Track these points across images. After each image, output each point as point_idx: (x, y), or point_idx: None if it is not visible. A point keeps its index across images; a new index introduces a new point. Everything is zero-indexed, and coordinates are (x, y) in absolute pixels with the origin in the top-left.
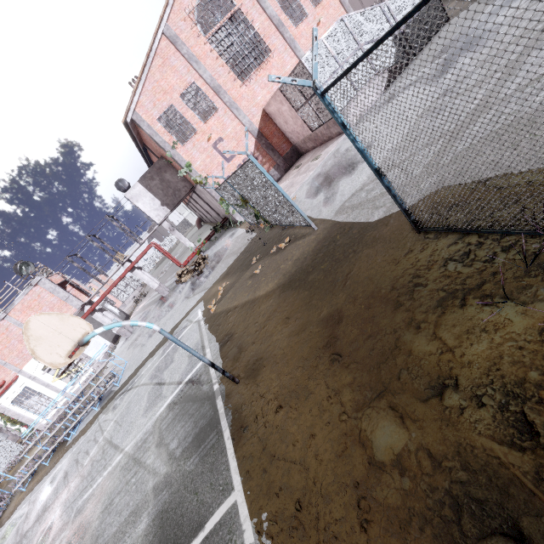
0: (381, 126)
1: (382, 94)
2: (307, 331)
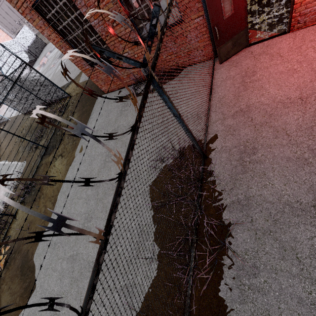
0: (0, 99)
1: (30, 71)
2: (9, 139)
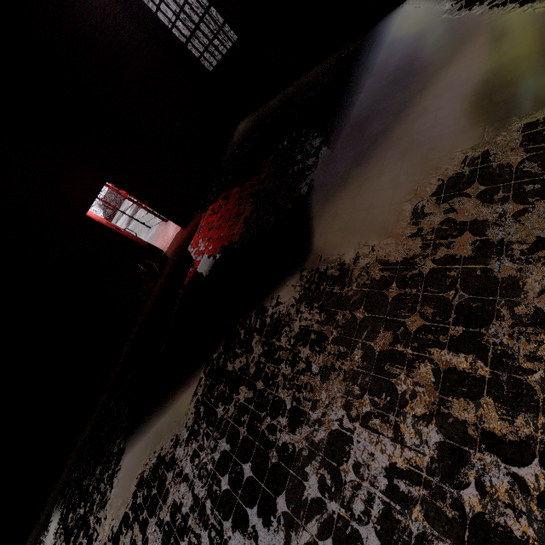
0: None
1: None
2: None
